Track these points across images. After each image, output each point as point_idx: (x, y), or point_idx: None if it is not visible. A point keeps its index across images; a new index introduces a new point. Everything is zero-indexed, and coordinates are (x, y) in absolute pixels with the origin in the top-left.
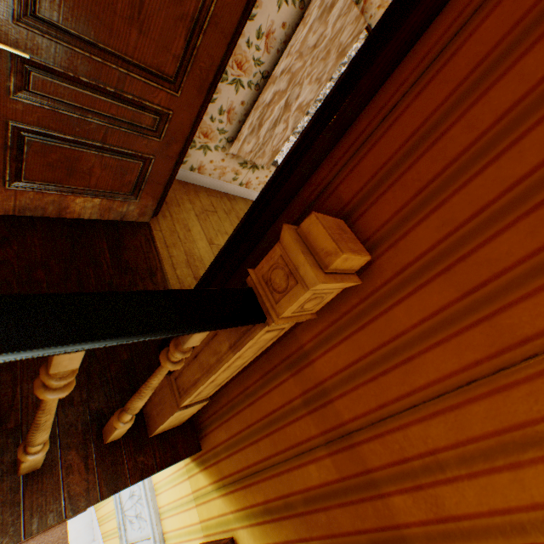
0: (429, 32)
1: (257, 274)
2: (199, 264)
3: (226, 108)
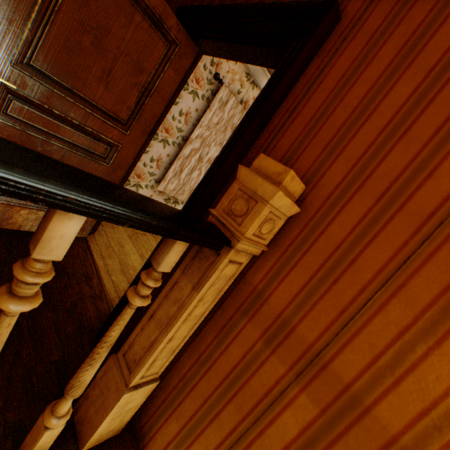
0: (307, 71)
1: (218, 211)
2: (132, 272)
3: (156, 158)
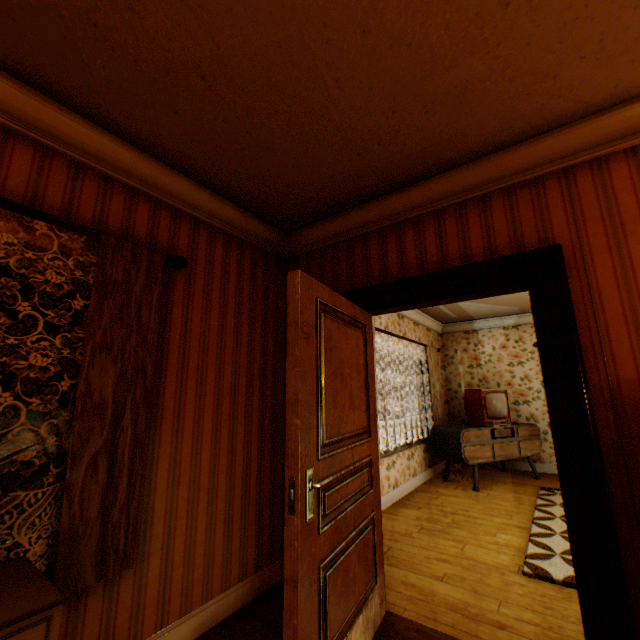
0: (571, 292)
1: None
2: (474, 609)
3: None
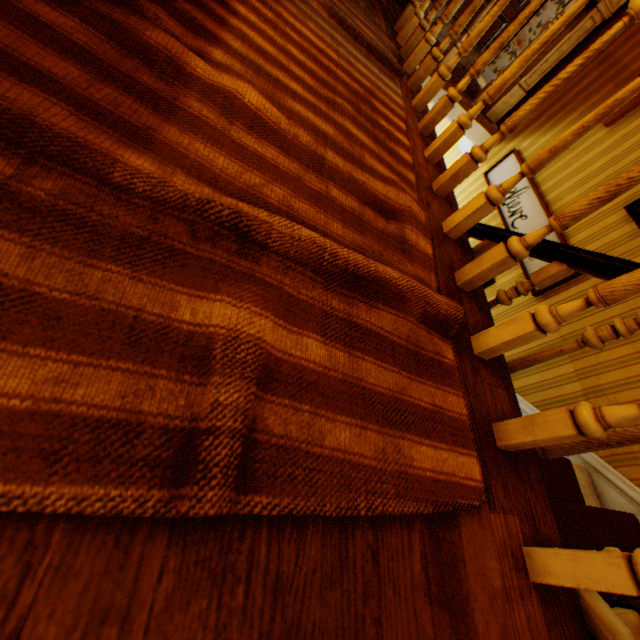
0: None
1: None
2: None
3: (543, 24)
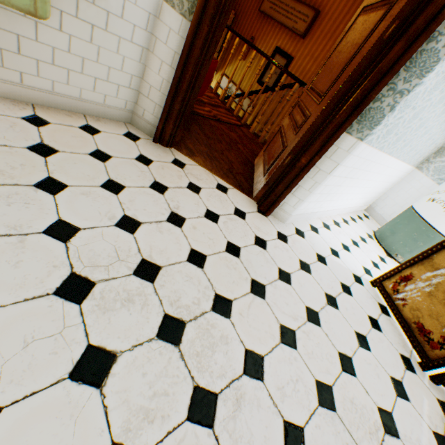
0: None
1: None
2: None
3: None
